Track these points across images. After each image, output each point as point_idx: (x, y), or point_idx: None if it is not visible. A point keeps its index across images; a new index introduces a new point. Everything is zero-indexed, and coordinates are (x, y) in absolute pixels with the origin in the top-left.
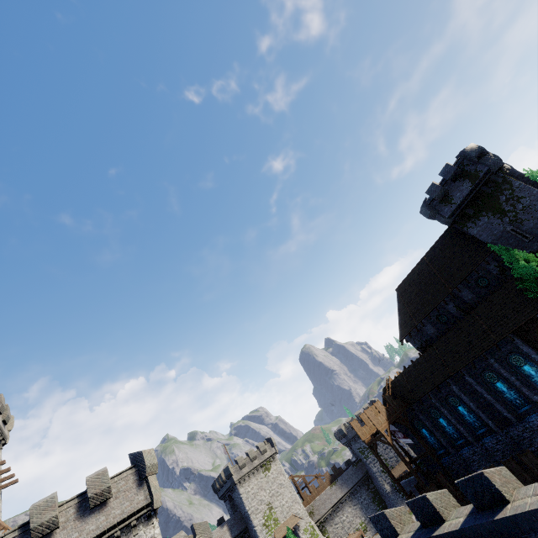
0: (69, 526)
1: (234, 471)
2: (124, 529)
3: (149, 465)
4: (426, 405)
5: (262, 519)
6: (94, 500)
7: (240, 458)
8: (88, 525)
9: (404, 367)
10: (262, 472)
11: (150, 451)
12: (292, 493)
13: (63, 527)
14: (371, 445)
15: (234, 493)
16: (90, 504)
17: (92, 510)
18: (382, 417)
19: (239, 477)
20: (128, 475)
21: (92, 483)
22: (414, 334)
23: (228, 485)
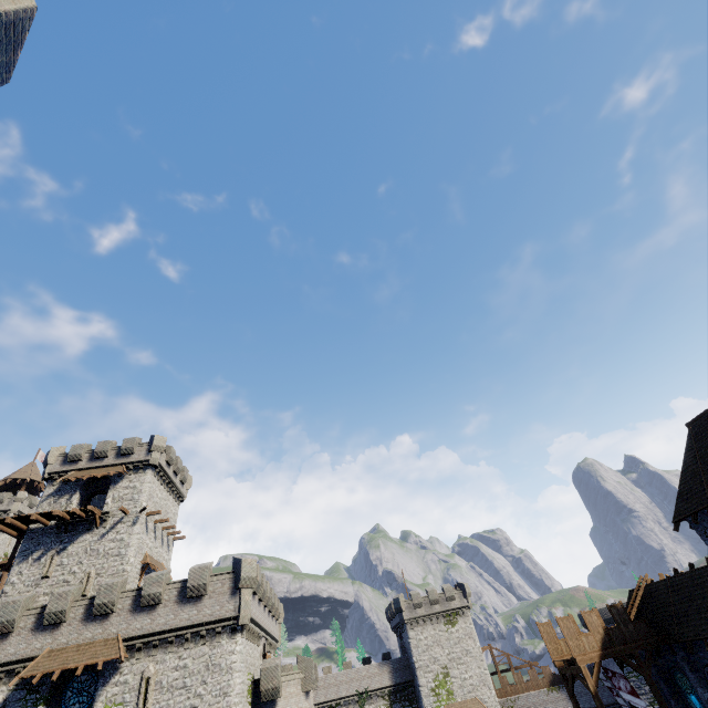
0: (169, 606)
1: (406, 606)
2: (211, 631)
3: (245, 576)
4: (702, 658)
5: (432, 681)
6: (191, 591)
7: (416, 594)
8: (183, 613)
9: (674, 571)
10: (444, 623)
11: (252, 562)
12: (481, 669)
13: (165, 604)
14: (564, 674)
15: (403, 632)
16: (187, 594)
17: (189, 600)
18: (590, 640)
19: (410, 616)
20: (226, 578)
21: (193, 574)
22: (706, 520)
23: (397, 619)
